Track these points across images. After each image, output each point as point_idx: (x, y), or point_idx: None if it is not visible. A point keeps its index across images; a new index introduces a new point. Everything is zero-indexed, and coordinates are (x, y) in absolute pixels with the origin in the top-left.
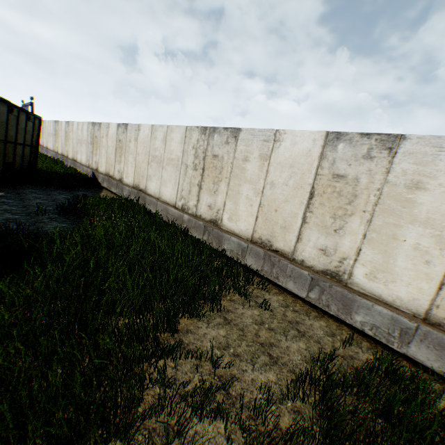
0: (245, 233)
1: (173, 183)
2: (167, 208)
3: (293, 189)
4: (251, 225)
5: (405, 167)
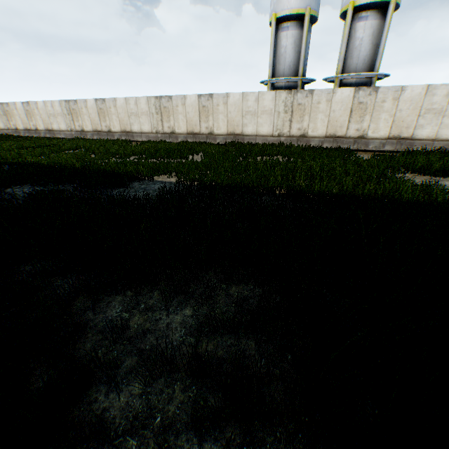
0: (24, 129)
1: (2, 122)
2: (5, 131)
3: (24, 115)
4: (24, 126)
5: (32, 107)
